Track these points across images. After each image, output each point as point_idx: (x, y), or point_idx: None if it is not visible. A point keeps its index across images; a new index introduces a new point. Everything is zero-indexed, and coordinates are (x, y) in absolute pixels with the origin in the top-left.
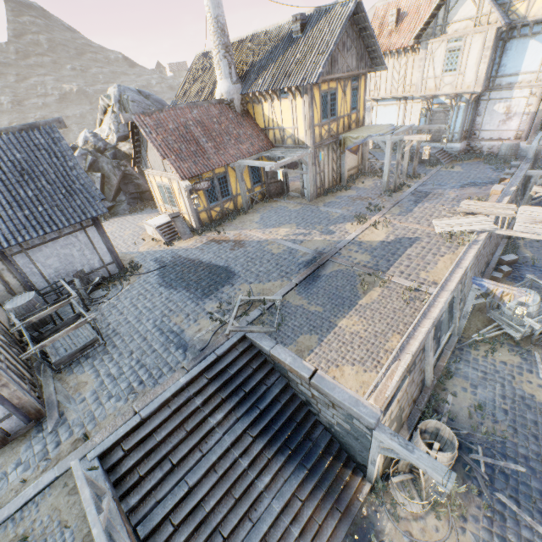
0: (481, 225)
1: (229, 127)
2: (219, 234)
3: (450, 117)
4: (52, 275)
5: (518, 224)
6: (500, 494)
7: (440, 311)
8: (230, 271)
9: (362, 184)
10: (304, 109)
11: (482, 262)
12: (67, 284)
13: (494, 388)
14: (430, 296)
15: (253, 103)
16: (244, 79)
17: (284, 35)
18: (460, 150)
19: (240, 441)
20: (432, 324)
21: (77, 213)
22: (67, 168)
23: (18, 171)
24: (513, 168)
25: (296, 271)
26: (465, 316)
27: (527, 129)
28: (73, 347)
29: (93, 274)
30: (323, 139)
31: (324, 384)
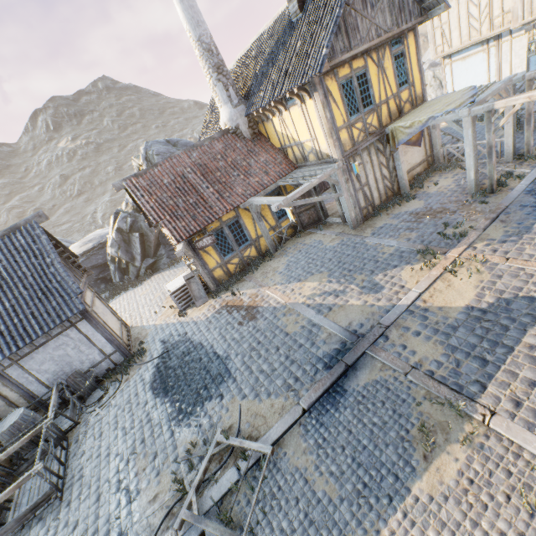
0: None
1: (236, 160)
2: (235, 295)
3: None
4: (51, 379)
5: None
6: None
7: None
8: (227, 367)
9: (435, 185)
10: (318, 112)
11: None
12: (54, 396)
13: None
14: None
15: (263, 122)
16: (248, 96)
17: (285, 23)
18: None
19: None
20: None
21: (52, 317)
22: (44, 266)
23: None
24: None
25: (310, 376)
26: None
27: None
28: (35, 495)
29: (96, 368)
30: (356, 142)
31: None
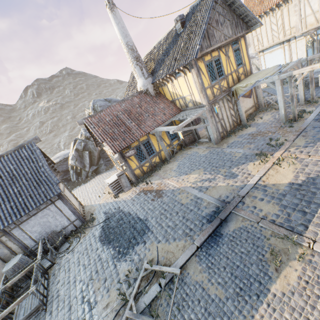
0: None
1: (147, 107)
2: (147, 184)
3: None
4: (37, 237)
5: None
6: None
7: None
8: (146, 225)
9: (261, 119)
10: (194, 79)
11: None
12: (40, 247)
13: None
14: None
15: (162, 86)
16: (153, 73)
17: (173, 35)
18: None
19: None
20: None
21: (42, 197)
22: (38, 167)
23: (10, 177)
24: None
25: (199, 227)
26: None
27: None
28: (28, 309)
29: (65, 230)
30: (216, 95)
31: None
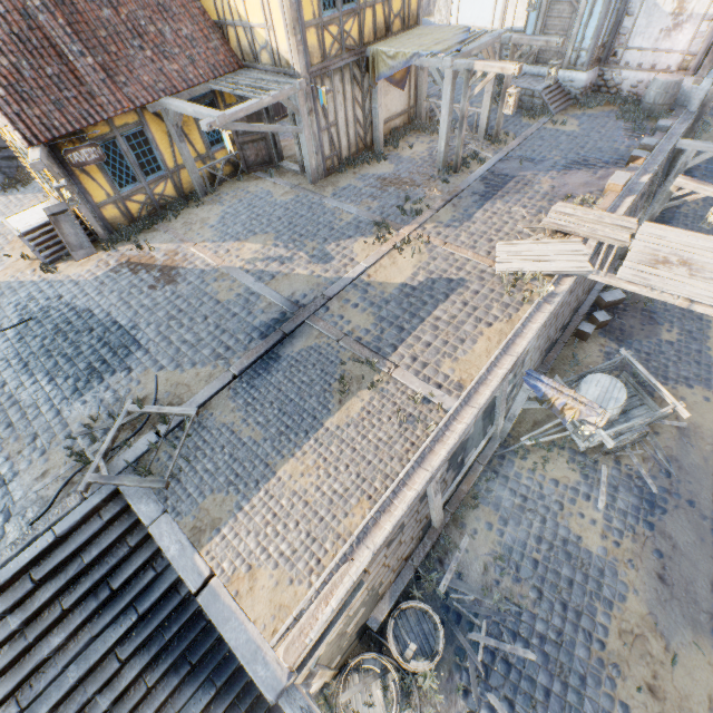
0: (569, 262)
1: (137, 16)
2: (141, 249)
3: (579, 14)
4: None
5: (628, 265)
6: (492, 695)
7: (450, 451)
8: (135, 338)
9: (410, 149)
10: None
11: (565, 312)
12: None
13: (531, 524)
14: (444, 416)
15: None
16: None
17: None
18: (585, 86)
19: (100, 670)
20: (428, 481)
21: None
22: None
23: None
24: (659, 132)
25: (244, 345)
26: (511, 419)
27: (701, 53)
28: None
29: None
30: (328, 56)
31: (215, 609)
